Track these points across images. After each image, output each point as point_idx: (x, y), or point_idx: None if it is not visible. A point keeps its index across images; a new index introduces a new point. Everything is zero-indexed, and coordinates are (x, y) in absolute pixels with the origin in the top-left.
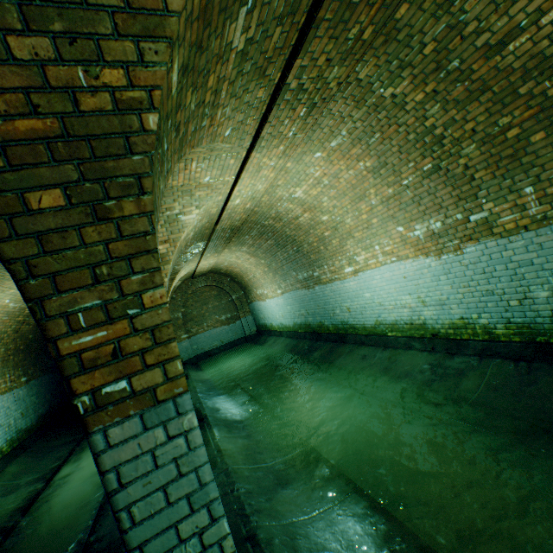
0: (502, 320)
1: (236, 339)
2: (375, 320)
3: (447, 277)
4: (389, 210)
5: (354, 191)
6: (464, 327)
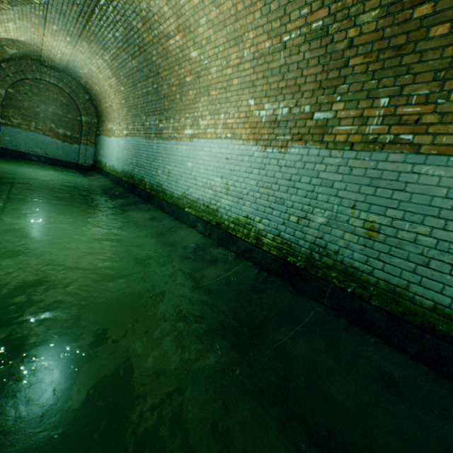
0: (275, 232)
1: (65, 160)
2: (183, 192)
3: (259, 172)
4: (254, 73)
5: (235, 25)
6: (244, 226)
